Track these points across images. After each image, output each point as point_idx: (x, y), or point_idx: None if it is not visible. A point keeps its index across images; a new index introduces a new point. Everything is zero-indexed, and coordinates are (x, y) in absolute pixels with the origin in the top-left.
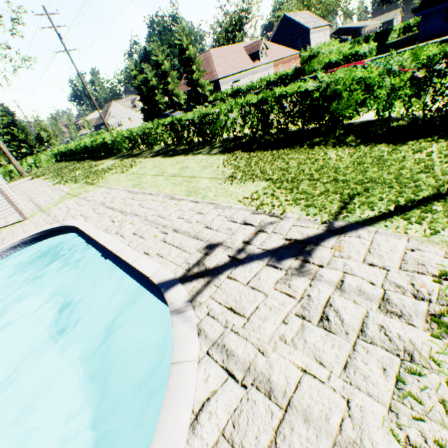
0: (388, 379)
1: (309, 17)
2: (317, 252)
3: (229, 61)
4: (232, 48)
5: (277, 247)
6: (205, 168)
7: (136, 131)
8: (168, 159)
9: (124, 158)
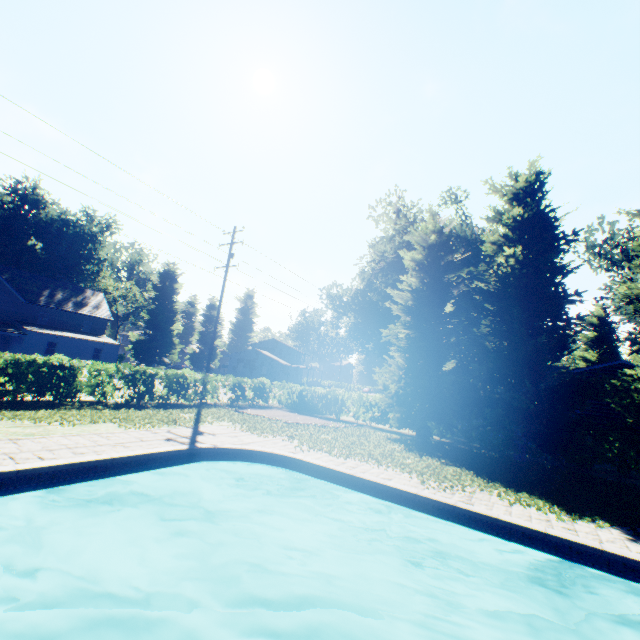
0: (255, 436)
1: None
2: (205, 431)
3: None
4: None
5: (193, 433)
6: None
7: None
8: None
9: None
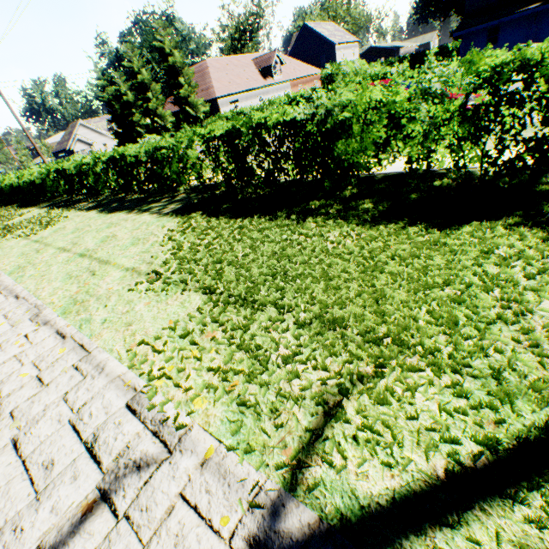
0: None
1: (335, 29)
2: None
3: (233, 75)
4: (236, 59)
5: None
6: (135, 243)
7: (68, 168)
8: (103, 216)
9: (56, 207)
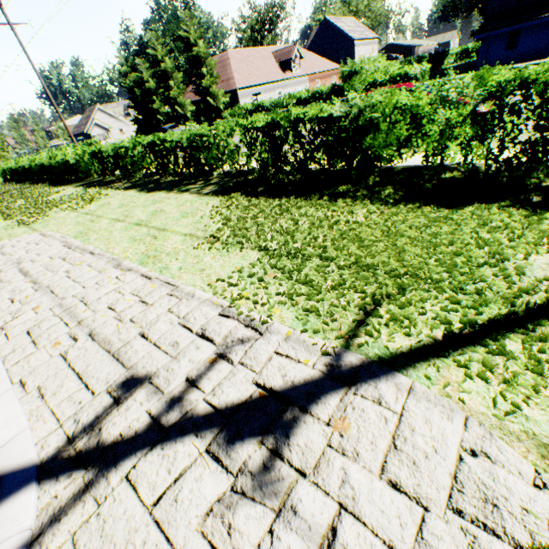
0: None
1: (355, 25)
2: (303, 428)
3: (253, 67)
4: (257, 52)
5: (238, 403)
6: (185, 216)
7: (106, 150)
8: (144, 194)
9: (91, 186)
